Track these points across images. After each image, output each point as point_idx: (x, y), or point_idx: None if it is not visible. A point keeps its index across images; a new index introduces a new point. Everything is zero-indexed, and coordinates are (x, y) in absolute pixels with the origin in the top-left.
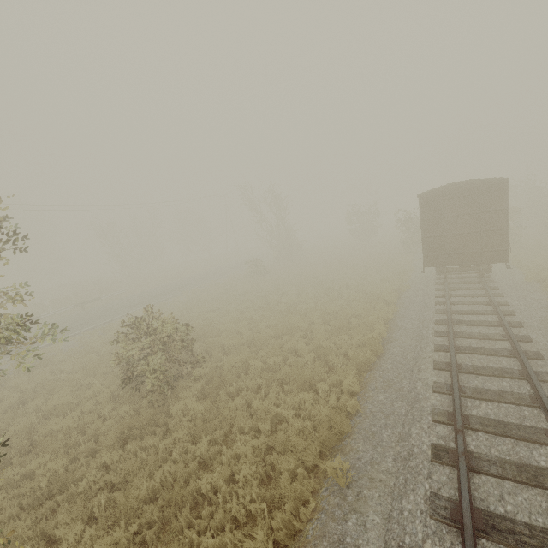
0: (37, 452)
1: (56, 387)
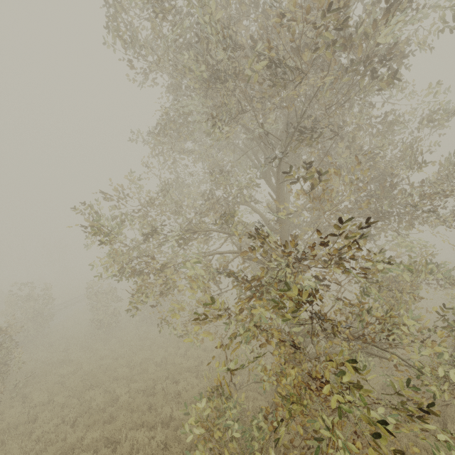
0: None
1: None
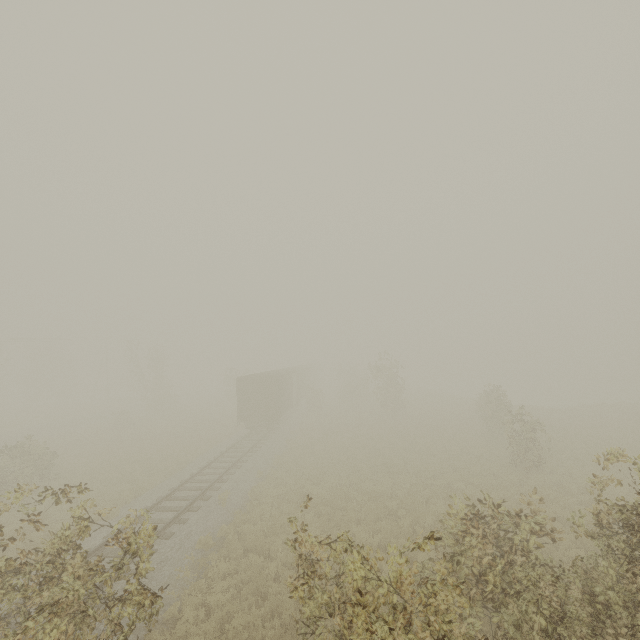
0: None
1: None
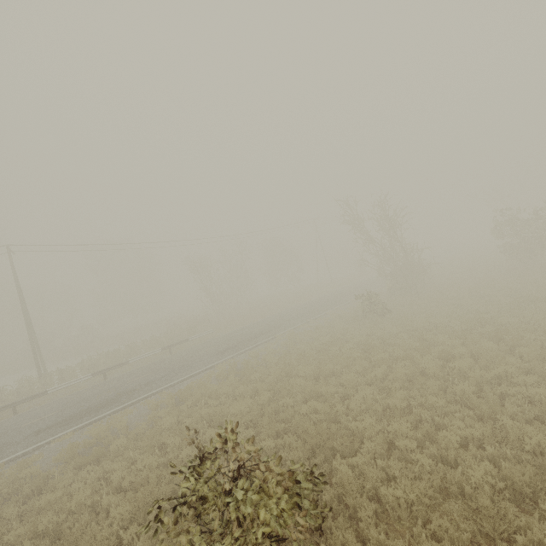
0: None
1: (81, 542)
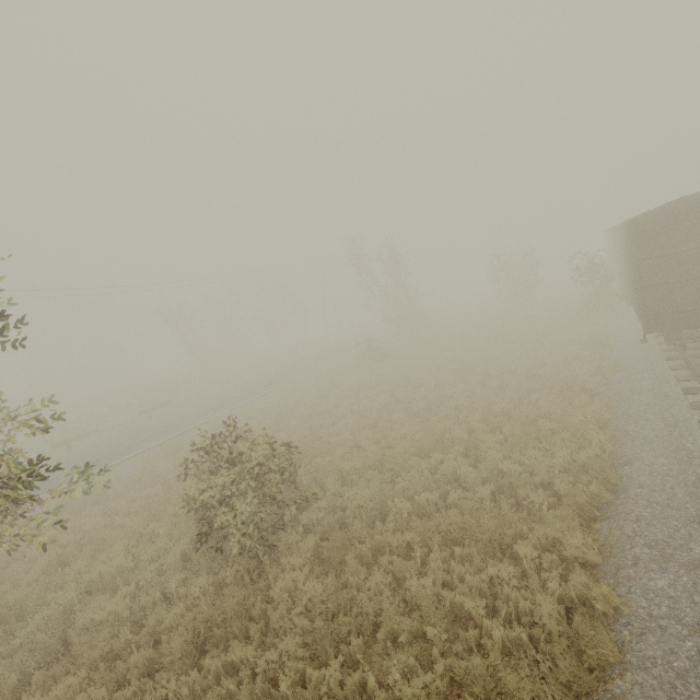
0: (69, 662)
1: (107, 539)
